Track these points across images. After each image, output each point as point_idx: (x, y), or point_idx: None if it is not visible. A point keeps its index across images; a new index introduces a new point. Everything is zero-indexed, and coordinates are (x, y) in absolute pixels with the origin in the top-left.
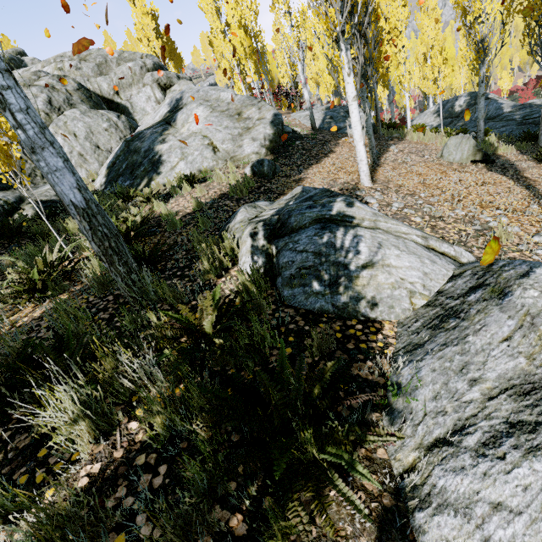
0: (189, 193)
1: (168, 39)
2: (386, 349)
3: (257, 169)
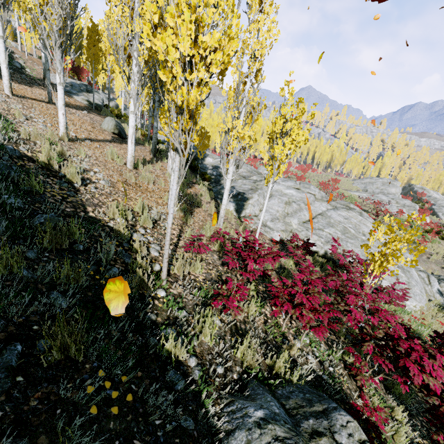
0: None
1: None
2: None
3: None
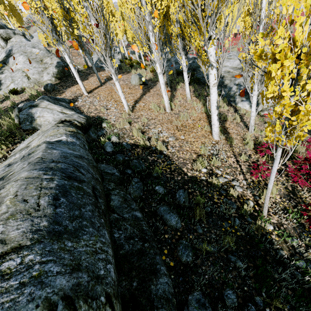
0: (13, 98)
1: (9, 3)
2: None
3: (45, 88)
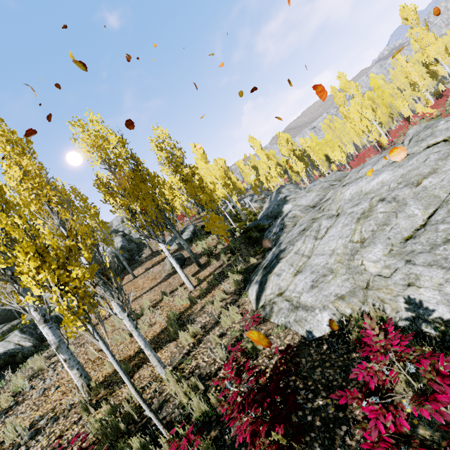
0: None
1: None
2: None
3: None
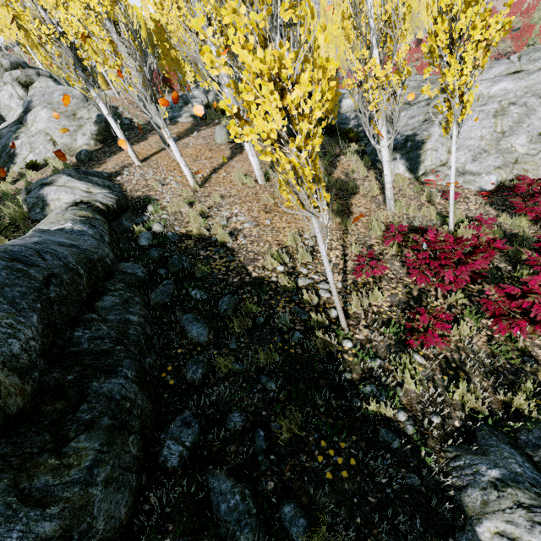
0: (31, 176)
1: None
2: None
3: (78, 157)
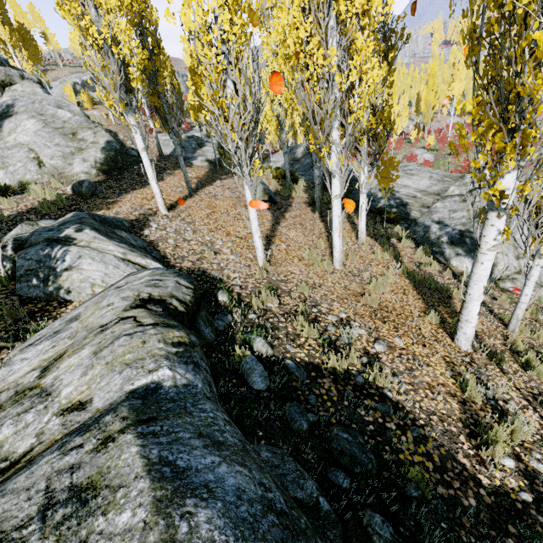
0: None
1: (20, 27)
2: (60, 315)
3: (76, 189)
